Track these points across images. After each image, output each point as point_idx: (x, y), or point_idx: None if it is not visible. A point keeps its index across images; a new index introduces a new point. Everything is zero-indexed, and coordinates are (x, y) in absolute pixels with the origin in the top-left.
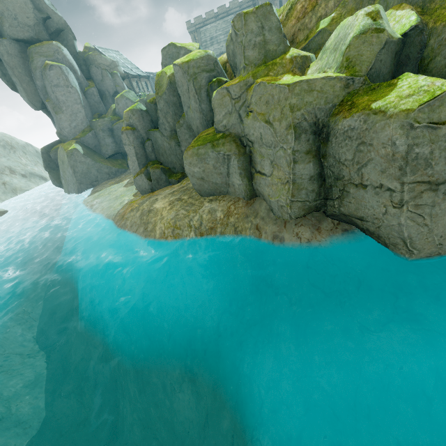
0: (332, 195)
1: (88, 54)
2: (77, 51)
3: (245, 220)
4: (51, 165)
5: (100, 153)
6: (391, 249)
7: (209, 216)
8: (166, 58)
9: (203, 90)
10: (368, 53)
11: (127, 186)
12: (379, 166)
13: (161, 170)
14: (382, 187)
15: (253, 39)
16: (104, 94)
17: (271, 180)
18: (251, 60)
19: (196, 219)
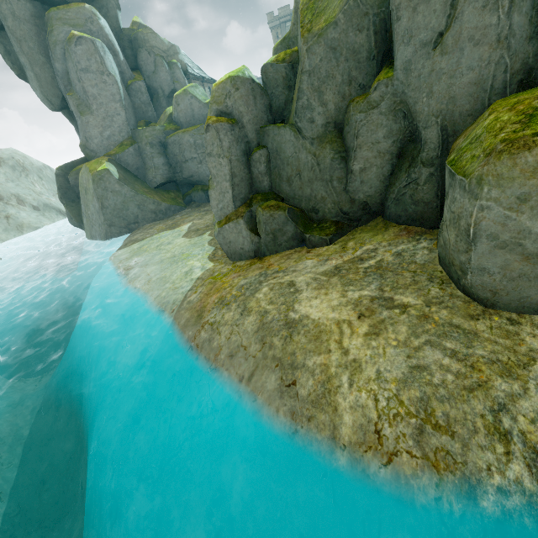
0: None
1: (136, 31)
2: (121, 27)
3: None
4: (69, 194)
5: (144, 180)
6: None
7: None
8: None
9: None
10: None
11: (189, 236)
12: None
13: (288, 213)
14: None
15: None
16: (155, 93)
17: None
18: None
19: (532, 413)
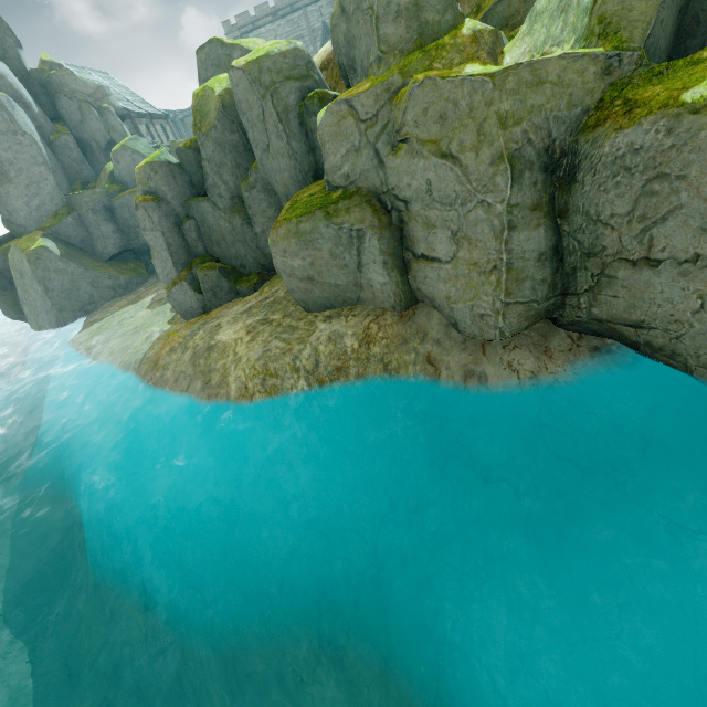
0: (575, 286)
1: (49, 74)
2: (27, 69)
3: (403, 348)
4: None
5: (93, 253)
6: (699, 374)
7: (331, 347)
8: (206, 66)
9: (293, 114)
10: (643, 4)
11: (152, 307)
12: (697, 220)
13: (219, 271)
14: (698, 261)
15: (394, 1)
16: (88, 146)
17: (453, 269)
18: (392, 44)
19: (307, 356)
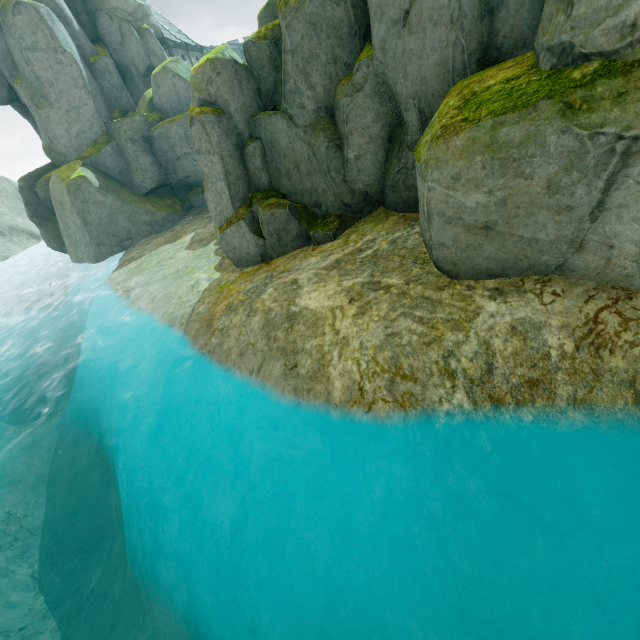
0: None
1: None
2: None
3: None
4: (40, 212)
5: (131, 186)
6: None
7: (516, 344)
8: None
9: None
10: None
11: (193, 248)
12: None
13: (289, 210)
14: None
15: None
16: (127, 72)
17: None
18: None
19: (471, 354)
